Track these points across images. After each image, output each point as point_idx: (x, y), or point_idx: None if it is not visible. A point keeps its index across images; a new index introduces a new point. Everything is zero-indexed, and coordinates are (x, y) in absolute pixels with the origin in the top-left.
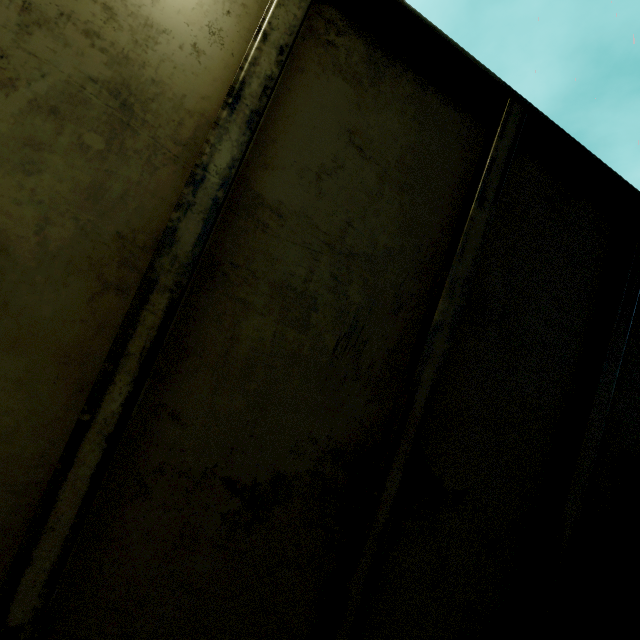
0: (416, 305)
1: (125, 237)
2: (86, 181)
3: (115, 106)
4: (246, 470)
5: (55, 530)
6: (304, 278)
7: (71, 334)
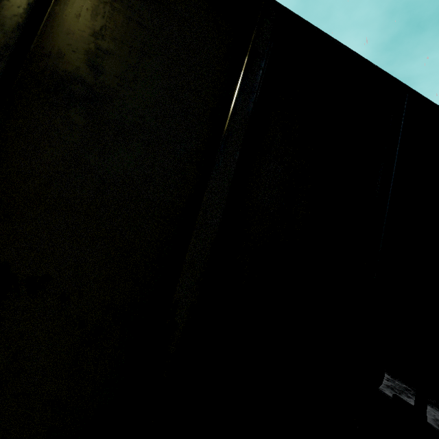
0: None
1: None
2: None
3: None
4: None
5: None
6: None
7: None
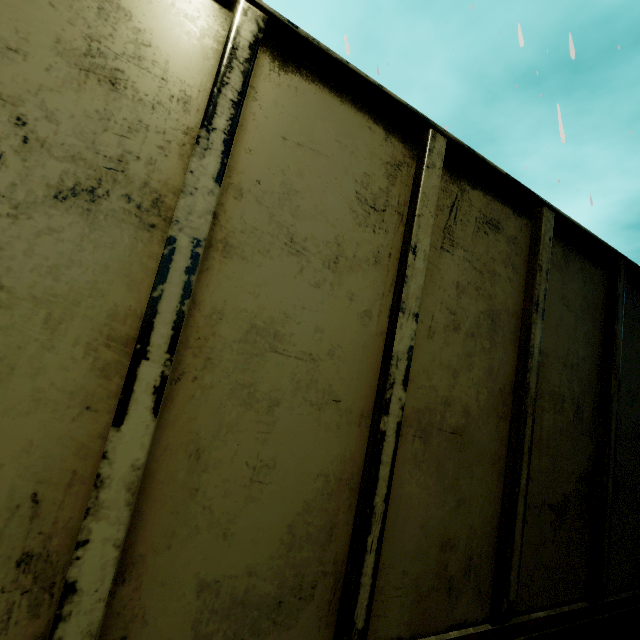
0: (596, 384)
1: (502, 390)
2: (486, 366)
3: (489, 323)
4: (554, 497)
5: (516, 549)
6: (558, 386)
7: (493, 448)
